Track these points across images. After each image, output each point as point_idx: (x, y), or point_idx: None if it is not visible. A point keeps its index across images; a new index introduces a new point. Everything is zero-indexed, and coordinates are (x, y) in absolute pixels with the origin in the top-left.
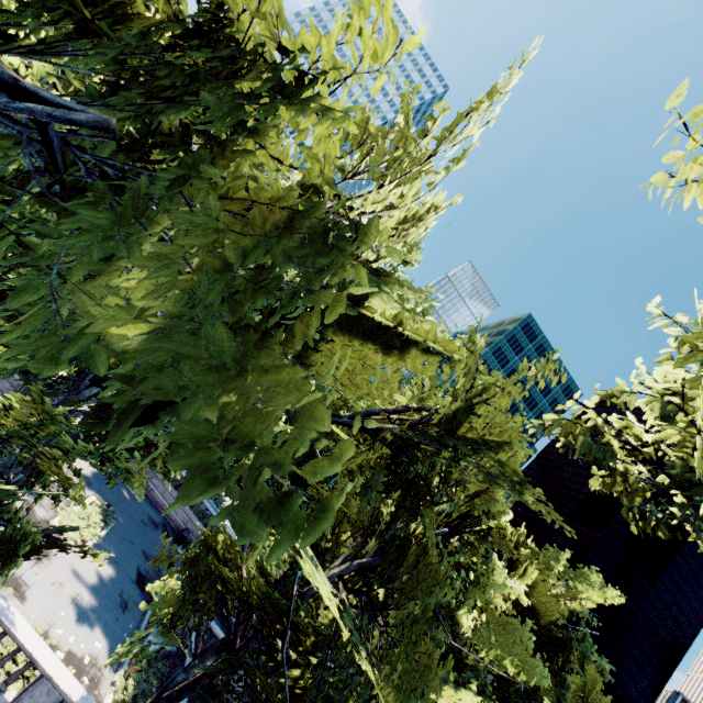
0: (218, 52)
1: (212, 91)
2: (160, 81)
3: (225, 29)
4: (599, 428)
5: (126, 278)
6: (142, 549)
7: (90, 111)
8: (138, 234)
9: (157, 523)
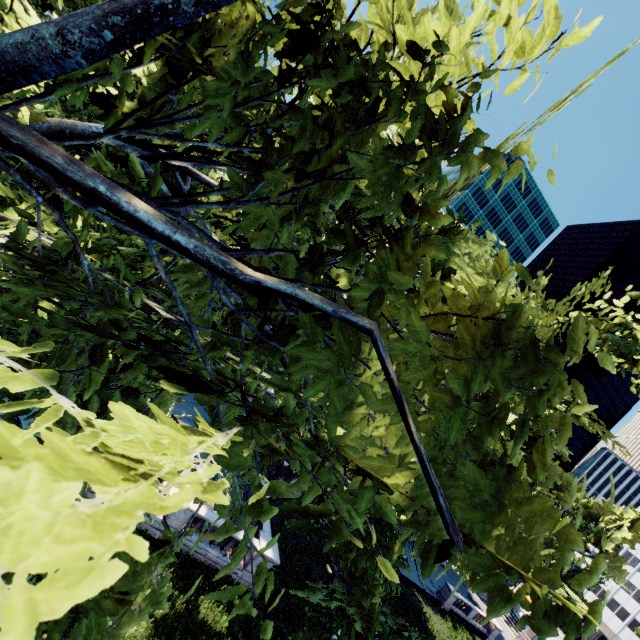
0: (337, 77)
1: (356, 153)
2: (296, 147)
3: (330, 26)
4: (627, 326)
5: (373, 427)
6: (203, 407)
7: (343, 311)
8: (363, 376)
9: None
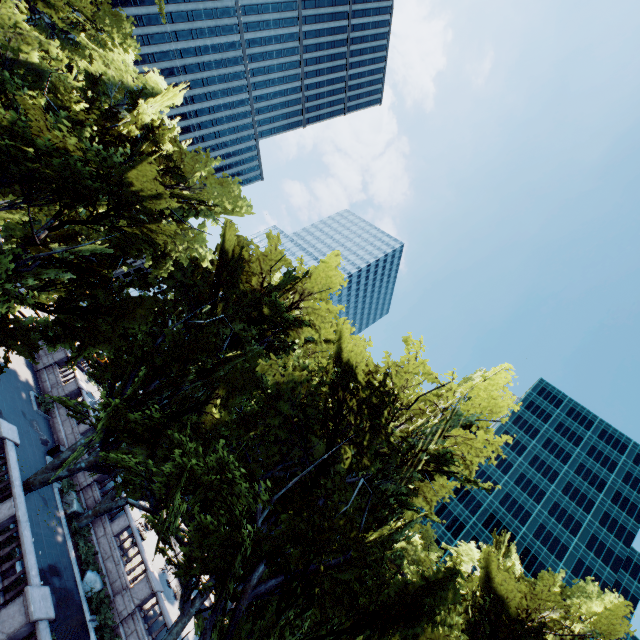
0: None
1: None
2: None
3: None
4: None
5: None
6: (0, 409)
7: None
8: None
9: (41, 431)
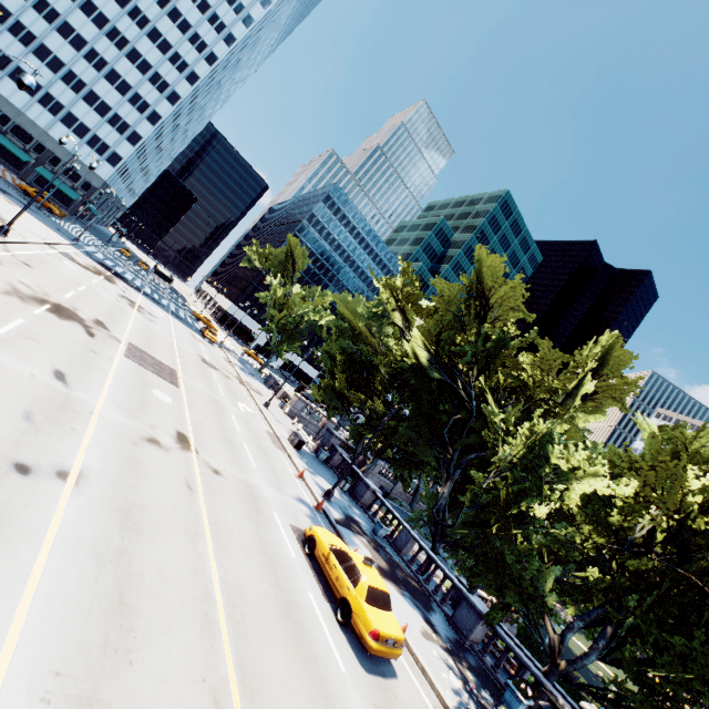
0: None
1: None
2: None
3: None
4: None
5: None
6: None
7: None
8: None
9: None
